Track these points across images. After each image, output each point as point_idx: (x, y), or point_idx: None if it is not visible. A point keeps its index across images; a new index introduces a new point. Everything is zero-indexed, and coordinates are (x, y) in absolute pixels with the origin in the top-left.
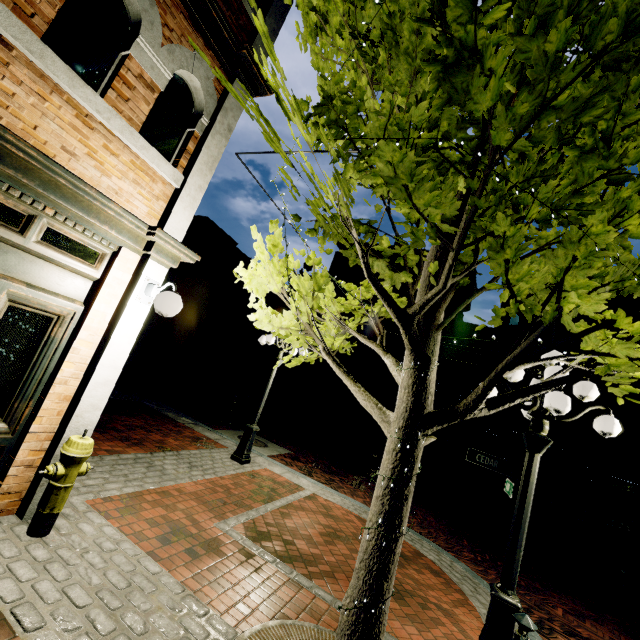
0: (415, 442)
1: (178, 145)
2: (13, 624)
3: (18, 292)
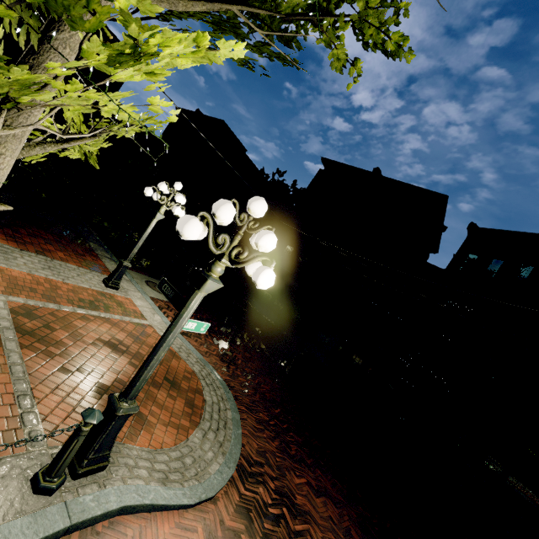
0: None
1: None
2: None
3: None
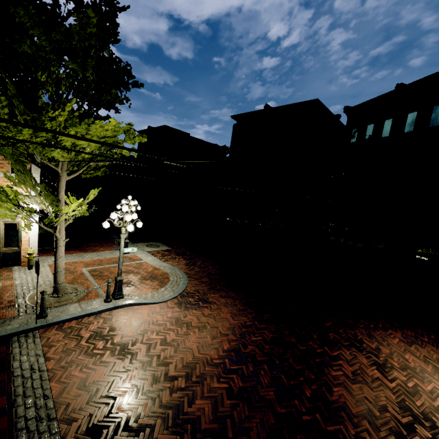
0: (56, 241)
1: (27, 166)
2: (14, 279)
3: (4, 220)
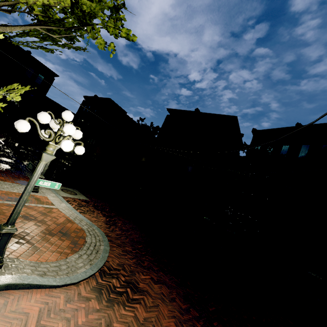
0: None
1: None
2: None
3: None
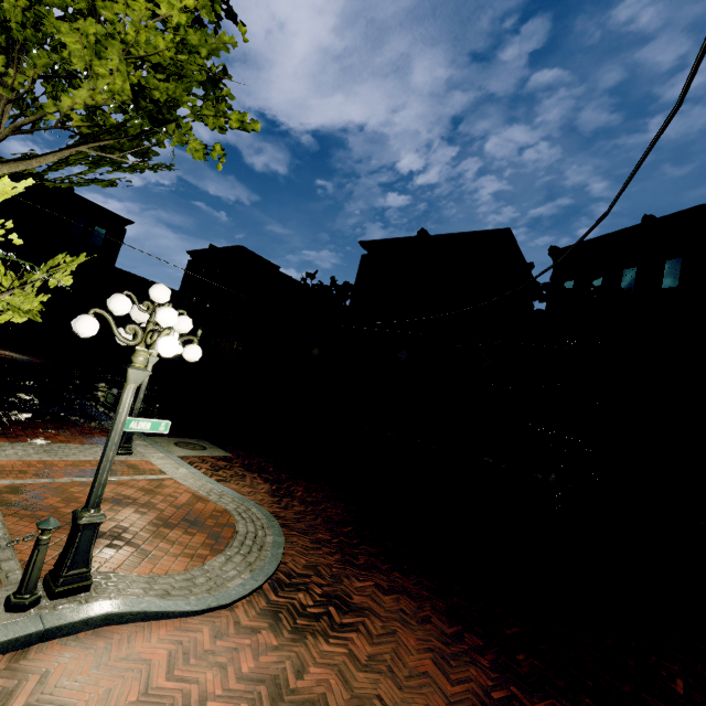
0: None
1: None
2: None
3: None
